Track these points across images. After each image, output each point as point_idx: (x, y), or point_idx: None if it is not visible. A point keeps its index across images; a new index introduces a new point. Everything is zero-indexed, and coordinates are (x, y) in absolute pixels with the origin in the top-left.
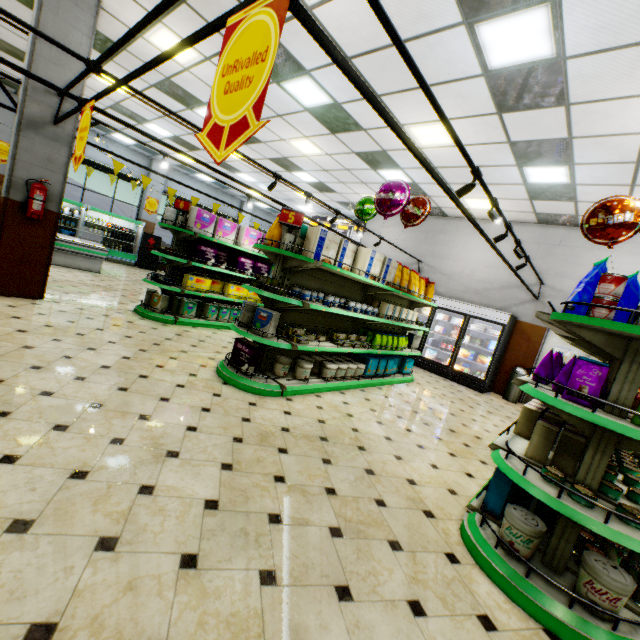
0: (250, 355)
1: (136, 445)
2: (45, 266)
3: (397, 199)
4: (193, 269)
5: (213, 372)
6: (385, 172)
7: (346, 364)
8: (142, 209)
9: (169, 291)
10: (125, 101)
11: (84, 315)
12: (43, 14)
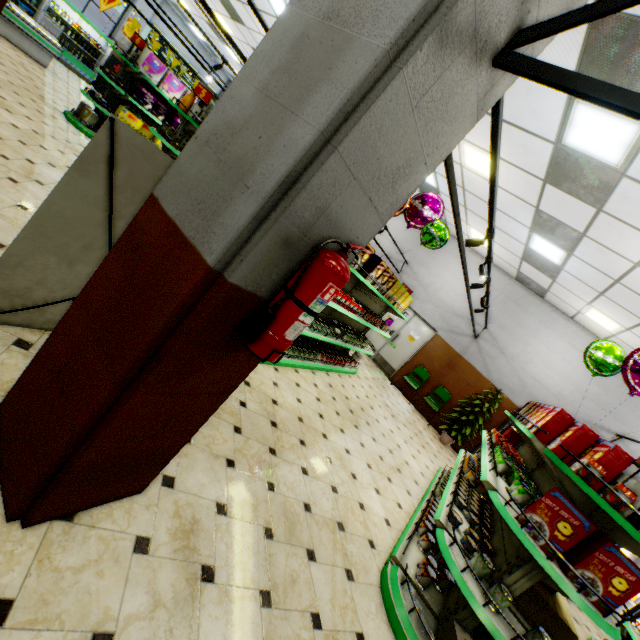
0: None
1: (17, 166)
2: None
3: None
4: (132, 106)
5: None
6: None
7: None
8: (119, 29)
9: (101, 112)
10: None
11: (12, 89)
12: None
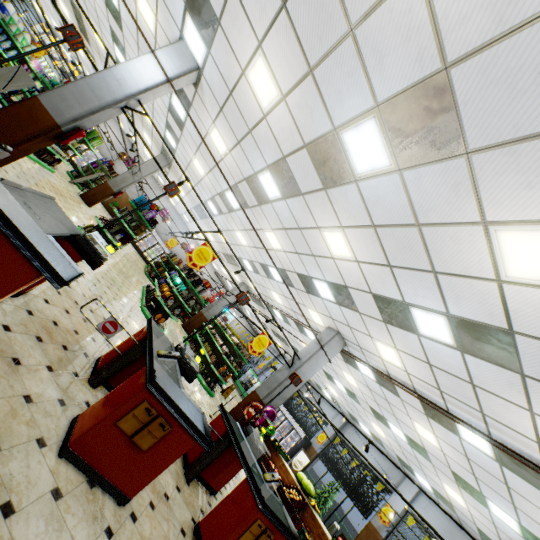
0: None
1: None
2: None
3: None
4: None
5: None
6: None
7: None
8: None
9: None
10: None
11: None
12: None
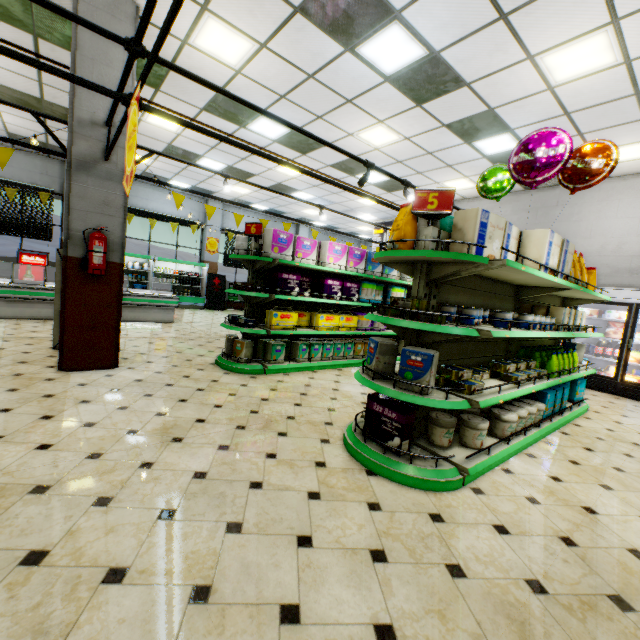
0: (401, 423)
1: None
2: (115, 328)
3: (551, 155)
4: (273, 303)
5: (343, 451)
6: (484, 142)
7: (521, 408)
8: (204, 251)
9: (251, 334)
10: (177, 139)
11: (162, 381)
12: (79, 34)
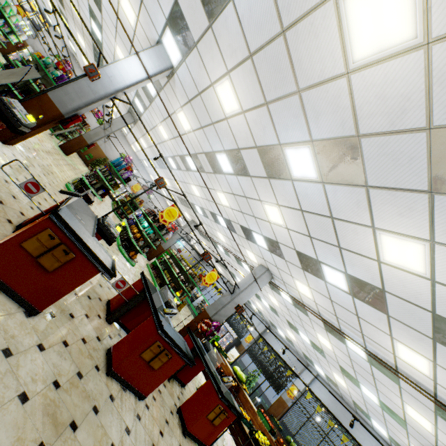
0: None
1: None
2: None
3: (67, 67)
4: None
5: None
6: (71, 43)
7: None
8: None
9: None
10: None
11: None
12: None
